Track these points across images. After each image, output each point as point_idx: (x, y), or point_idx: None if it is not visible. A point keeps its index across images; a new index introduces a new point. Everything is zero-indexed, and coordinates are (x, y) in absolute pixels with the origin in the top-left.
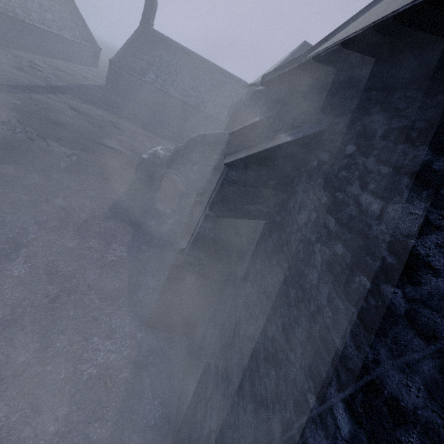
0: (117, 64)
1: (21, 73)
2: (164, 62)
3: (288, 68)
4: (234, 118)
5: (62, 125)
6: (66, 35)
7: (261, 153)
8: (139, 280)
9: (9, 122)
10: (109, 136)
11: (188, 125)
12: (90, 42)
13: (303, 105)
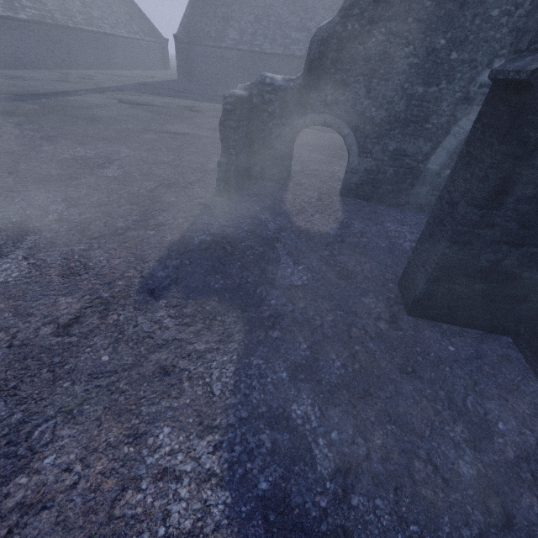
0: (185, 39)
1: (61, 84)
2: (246, 6)
3: None
4: None
5: (98, 120)
6: (122, 33)
7: None
8: None
9: None
10: (178, 121)
11: None
12: (153, 36)
13: None
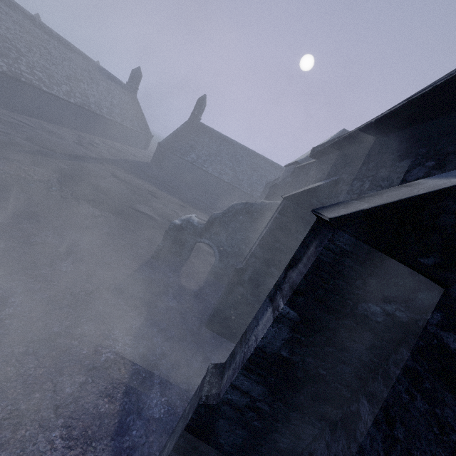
0: (164, 146)
1: (78, 147)
2: (206, 146)
3: (377, 116)
4: (272, 192)
5: (100, 189)
6: (127, 125)
7: (409, 202)
8: (139, 400)
9: (48, 181)
10: (143, 202)
11: (222, 200)
12: (145, 131)
13: (419, 152)
